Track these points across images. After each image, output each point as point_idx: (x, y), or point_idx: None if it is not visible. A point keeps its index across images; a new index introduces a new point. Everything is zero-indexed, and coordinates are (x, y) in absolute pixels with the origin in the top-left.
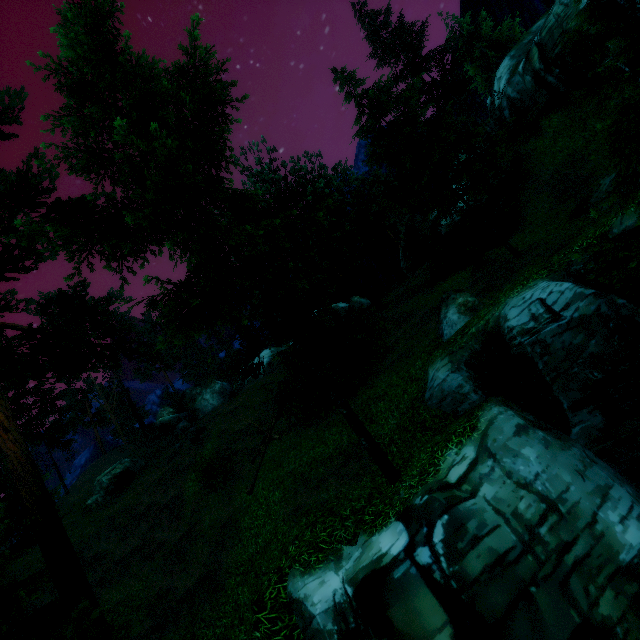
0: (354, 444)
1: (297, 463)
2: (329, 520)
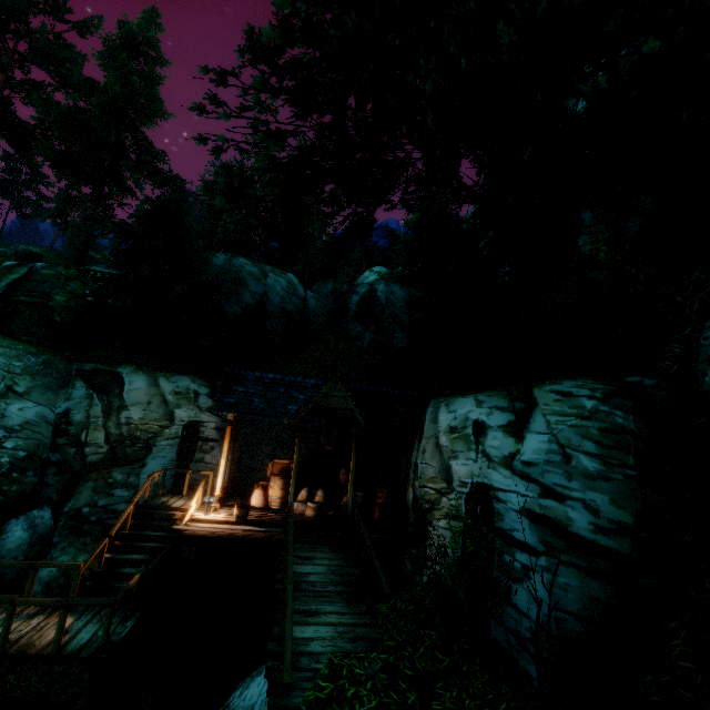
0: None
1: None
2: None
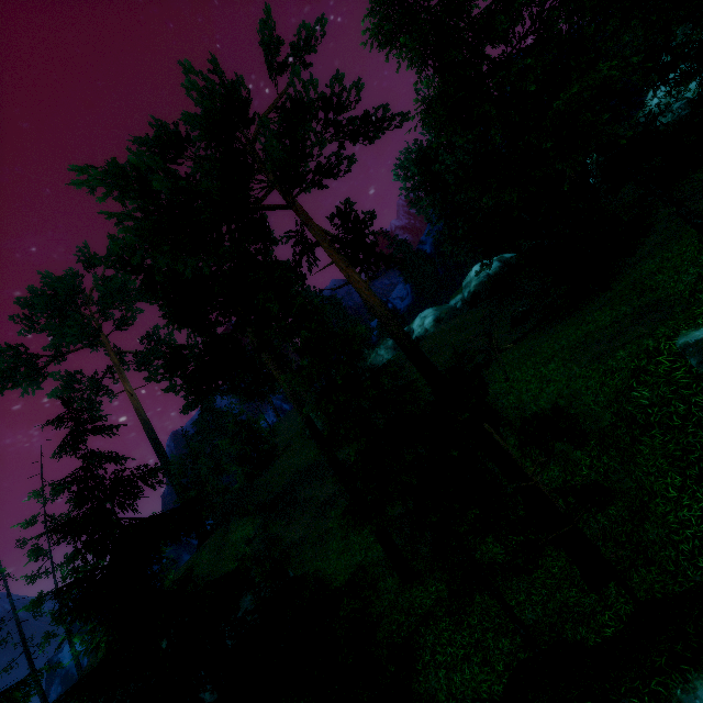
0: (641, 307)
1: (564, 343)
2: (695, 306)
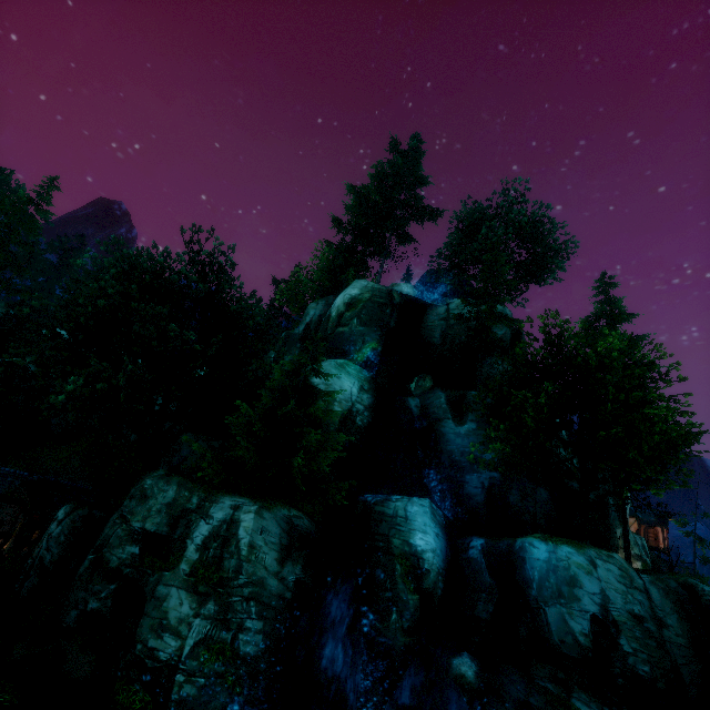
0: None
1: None
2: None
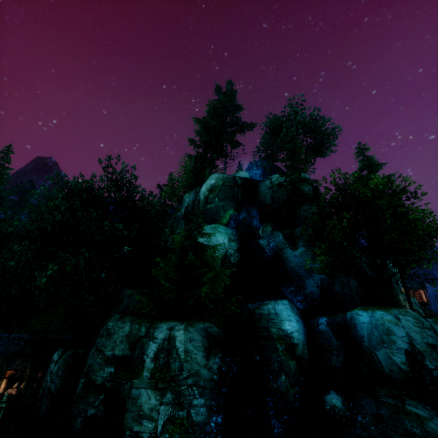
0: None
1: None
2: None
